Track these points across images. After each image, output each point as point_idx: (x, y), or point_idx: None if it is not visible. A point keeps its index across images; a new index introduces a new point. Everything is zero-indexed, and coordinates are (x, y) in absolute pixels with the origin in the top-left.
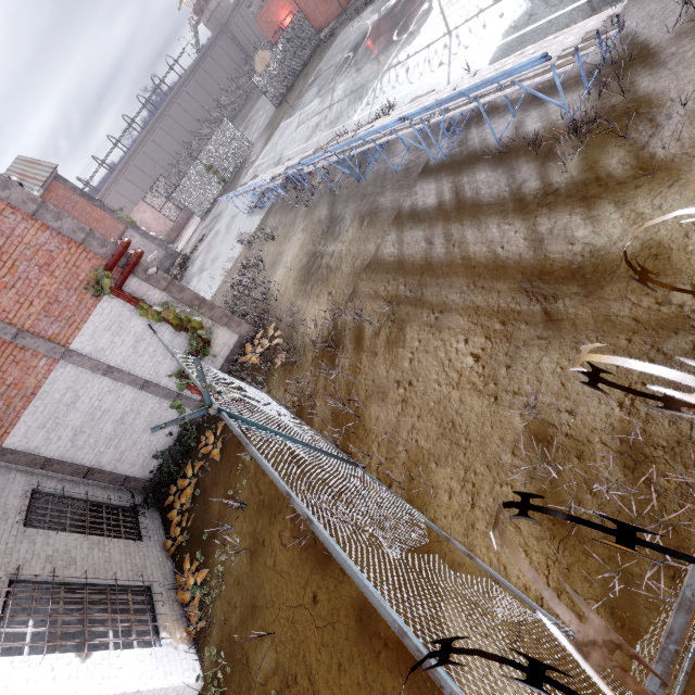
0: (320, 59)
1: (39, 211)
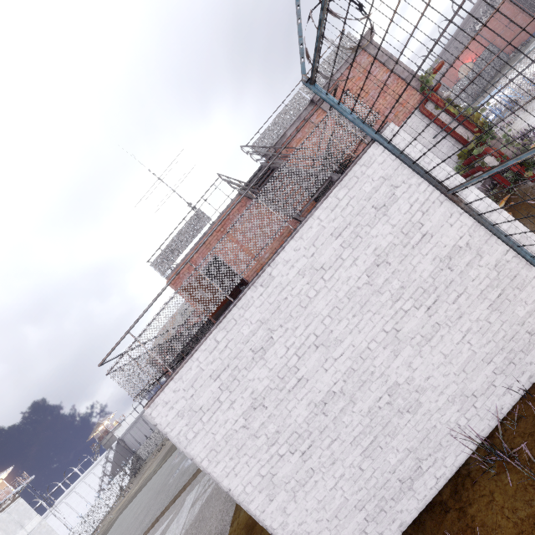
0: (515, 60)
1: (388, 60)
